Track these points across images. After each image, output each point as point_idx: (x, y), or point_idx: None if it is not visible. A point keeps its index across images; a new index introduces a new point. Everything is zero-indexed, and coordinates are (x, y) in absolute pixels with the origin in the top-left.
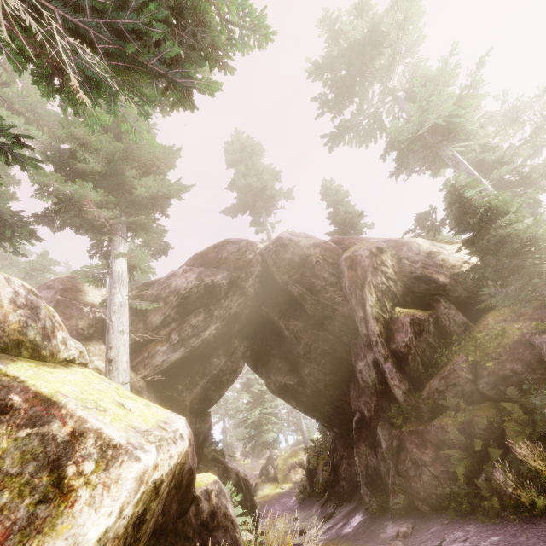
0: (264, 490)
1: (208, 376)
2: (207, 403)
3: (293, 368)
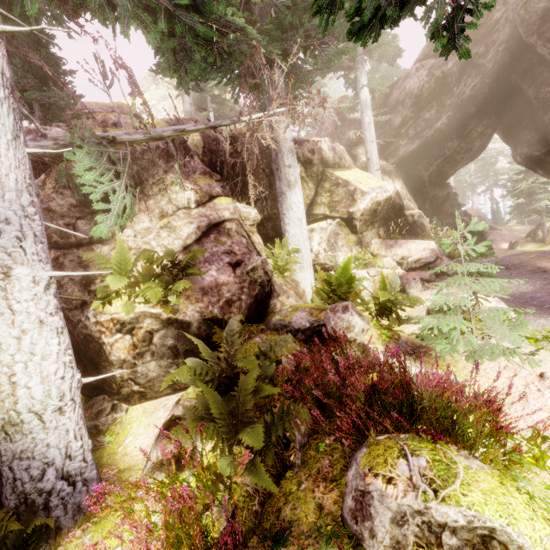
0: (524, 247)
1: (442, 158)
2: (443, 177)
3: (542, 139)
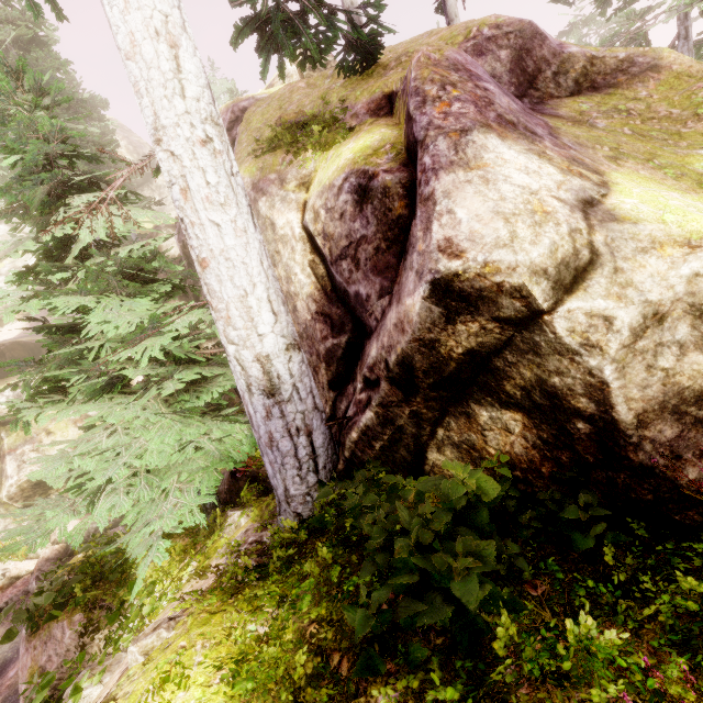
0: None
1: None
2: None
3: None
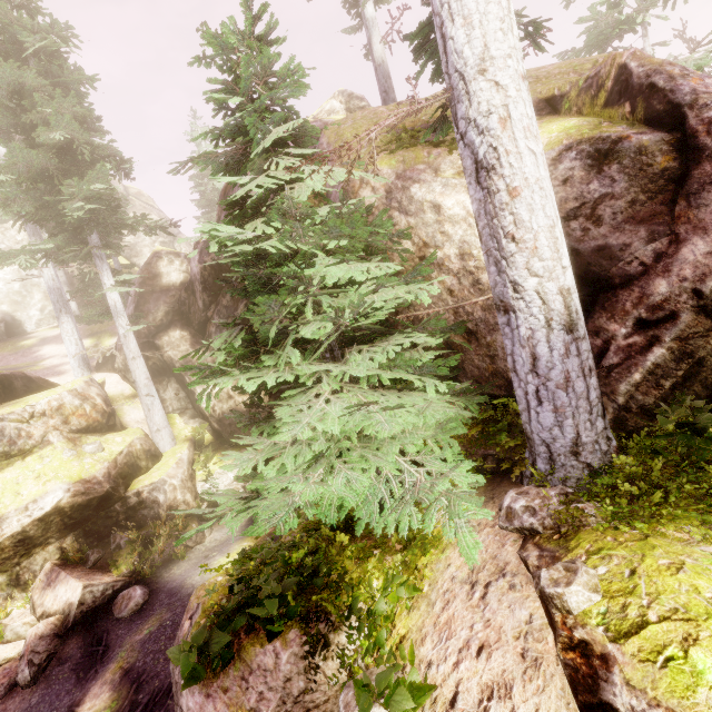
0: None
1: None
2: None
3: None
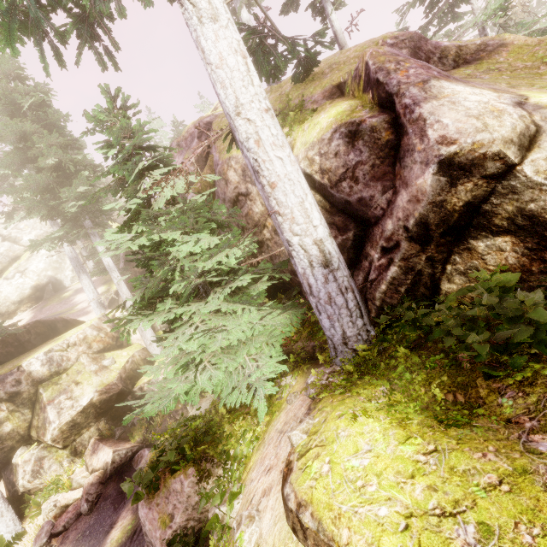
0: None
1: None
2: None
3: None
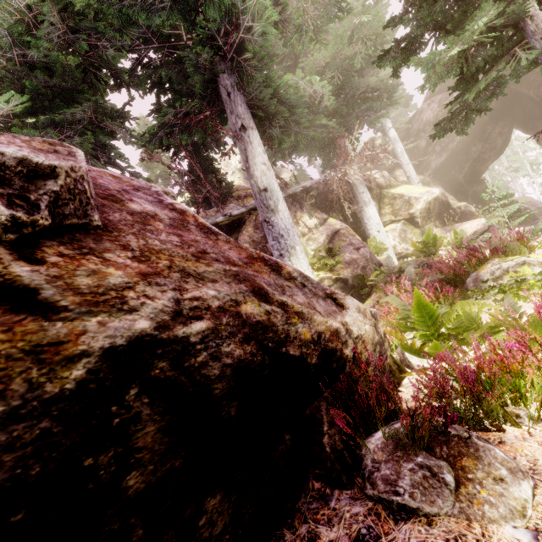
0: None
1: (471, 160)
2: (477, 175)
3: None
